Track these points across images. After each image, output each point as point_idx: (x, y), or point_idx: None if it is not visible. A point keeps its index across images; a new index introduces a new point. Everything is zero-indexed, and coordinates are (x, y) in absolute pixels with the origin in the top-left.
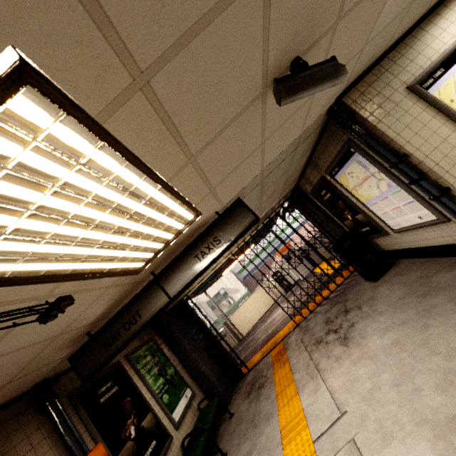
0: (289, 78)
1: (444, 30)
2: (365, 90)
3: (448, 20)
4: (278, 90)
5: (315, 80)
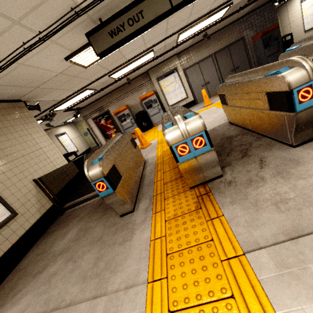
0: (49, 125)
1: (61, 130)
2: (48, 132)
3: (61, 129)
4: (47, 125)
5: (51, 127)
